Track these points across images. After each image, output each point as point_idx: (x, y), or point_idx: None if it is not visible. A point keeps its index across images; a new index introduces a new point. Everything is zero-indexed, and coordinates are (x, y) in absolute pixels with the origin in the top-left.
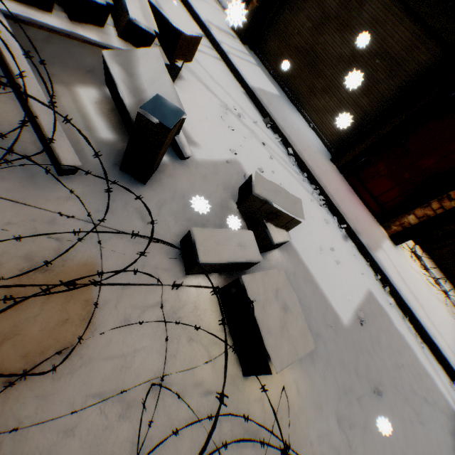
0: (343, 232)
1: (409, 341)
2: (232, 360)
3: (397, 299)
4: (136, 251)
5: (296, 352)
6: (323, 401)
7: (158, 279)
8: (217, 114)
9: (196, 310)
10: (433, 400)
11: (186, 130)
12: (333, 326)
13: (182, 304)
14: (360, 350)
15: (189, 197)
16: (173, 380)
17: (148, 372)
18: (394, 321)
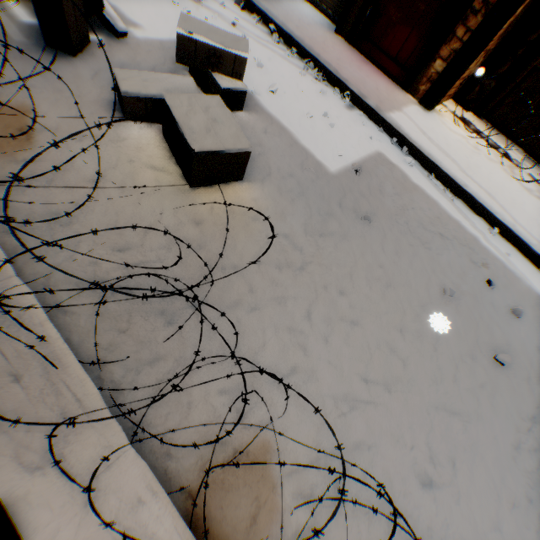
0: (346, 101)
1: (432, 194)
2: (178, 177)
3: (421, 159)
4: (70, 102)
5: (224, 145)
6: (288, 216)
7: (60, 78)
8: (168, 0)
9: (138, 144)
10: (455, 238)
11: (125, 15)
12: (310, 169)
13: (122, 139)
14: (349, 191)
15: (129, 68)
16: (114, 181)
17: (88, 173)
18: (412, 178)
